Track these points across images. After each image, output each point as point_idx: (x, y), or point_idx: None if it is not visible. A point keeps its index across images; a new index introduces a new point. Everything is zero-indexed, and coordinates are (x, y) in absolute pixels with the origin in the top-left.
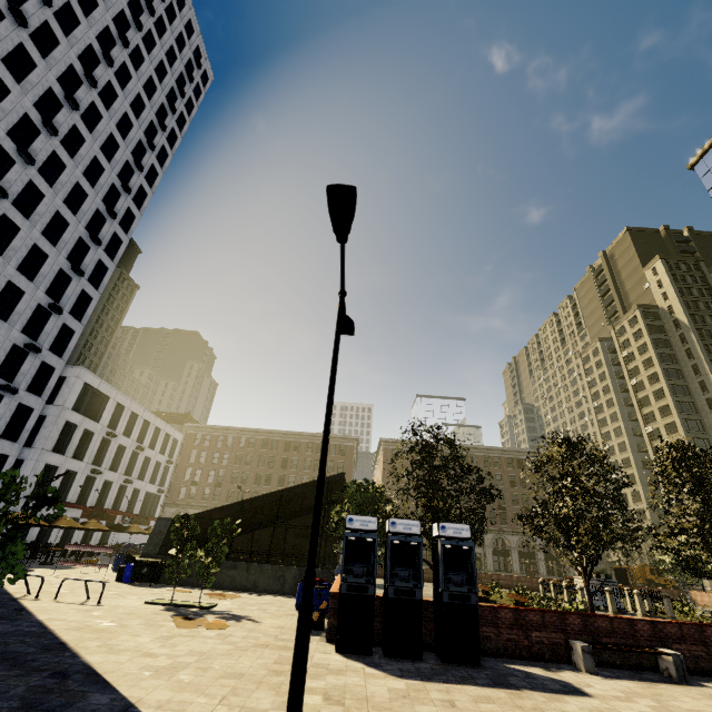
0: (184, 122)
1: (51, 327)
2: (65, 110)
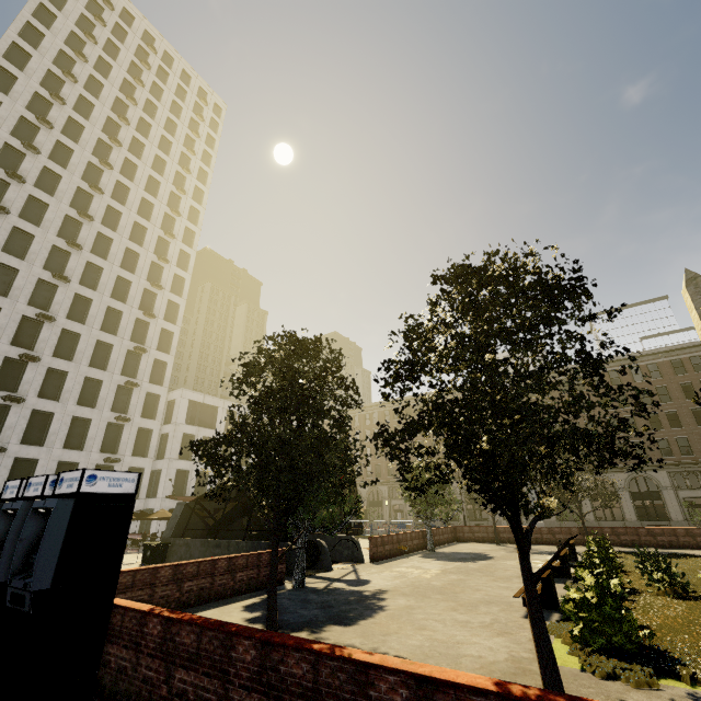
0: (210, 158)
1: (145, 365)
2: (96, 199)
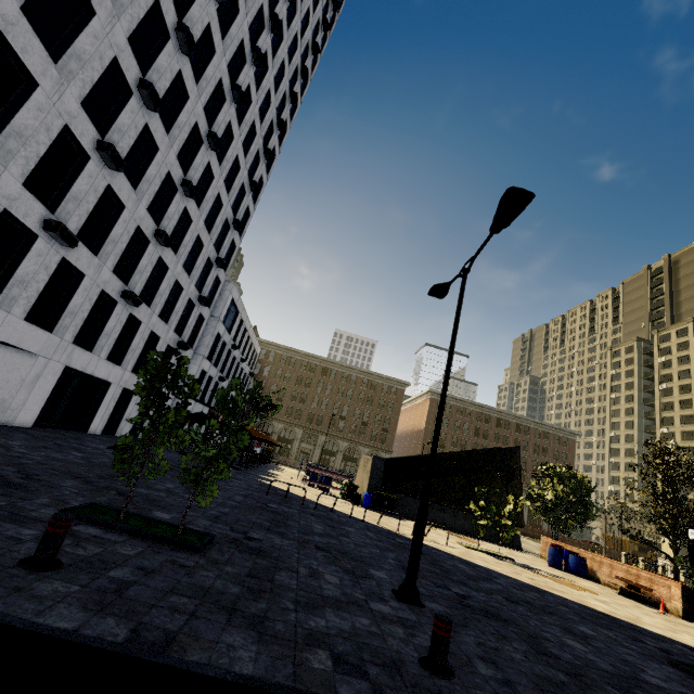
0: (332, 21)
1: (227, 242)
2: (280, 1)
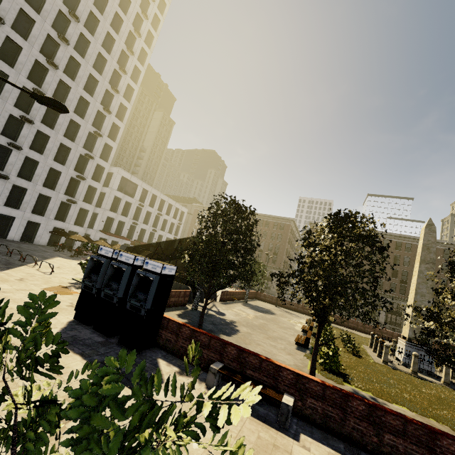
0: None
1: (99, 145)
2: (83, 2)
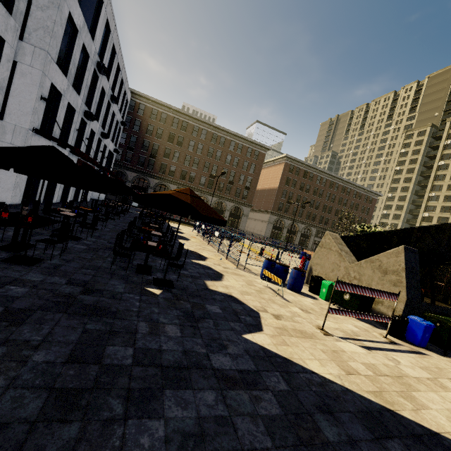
0: None
1: None
2: None
